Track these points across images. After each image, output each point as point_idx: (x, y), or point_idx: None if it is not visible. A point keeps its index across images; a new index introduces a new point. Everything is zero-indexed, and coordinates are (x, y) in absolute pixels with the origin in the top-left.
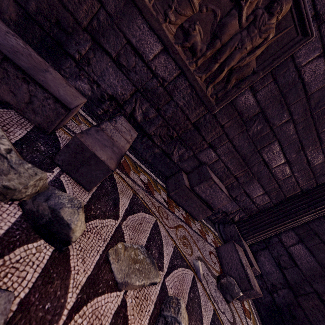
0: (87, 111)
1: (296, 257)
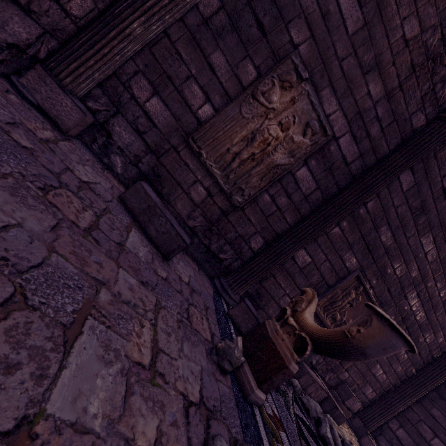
0: None
1: (401, 439)
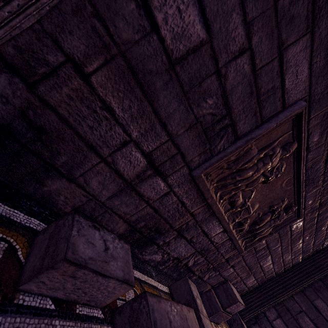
0: (157, 276)
1: None
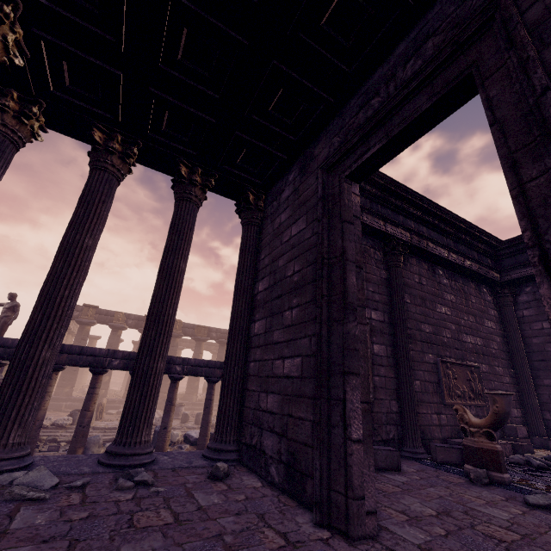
0: None
1: None
